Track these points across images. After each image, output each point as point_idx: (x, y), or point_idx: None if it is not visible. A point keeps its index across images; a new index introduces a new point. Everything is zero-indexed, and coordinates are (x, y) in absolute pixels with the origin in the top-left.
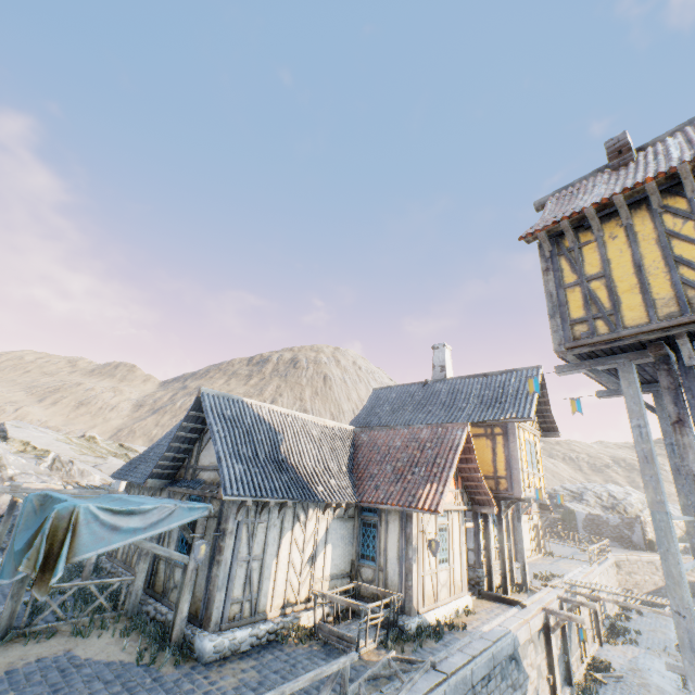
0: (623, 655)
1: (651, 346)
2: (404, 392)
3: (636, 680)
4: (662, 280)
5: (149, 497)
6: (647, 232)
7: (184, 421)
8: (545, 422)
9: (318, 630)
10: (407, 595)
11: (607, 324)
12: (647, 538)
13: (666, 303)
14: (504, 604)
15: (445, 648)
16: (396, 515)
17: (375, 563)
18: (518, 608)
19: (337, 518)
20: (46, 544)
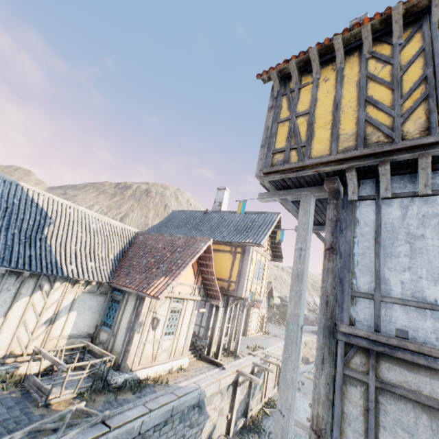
0: None
1: (327, 180)
2: (191, 215)
3: None
4: (351, 118)
5: None
6: (353, 76)
7: None
8: (276, 251)
9: (27, 379)
10: (125, 357)
11: (298, 154)
12: None
13: (347, 138)
14: (213, 365)
15: (136, 400)
16: (135, 296)
17: (111, 329)
18: (220, 369)
19: (88, 292)
20: None
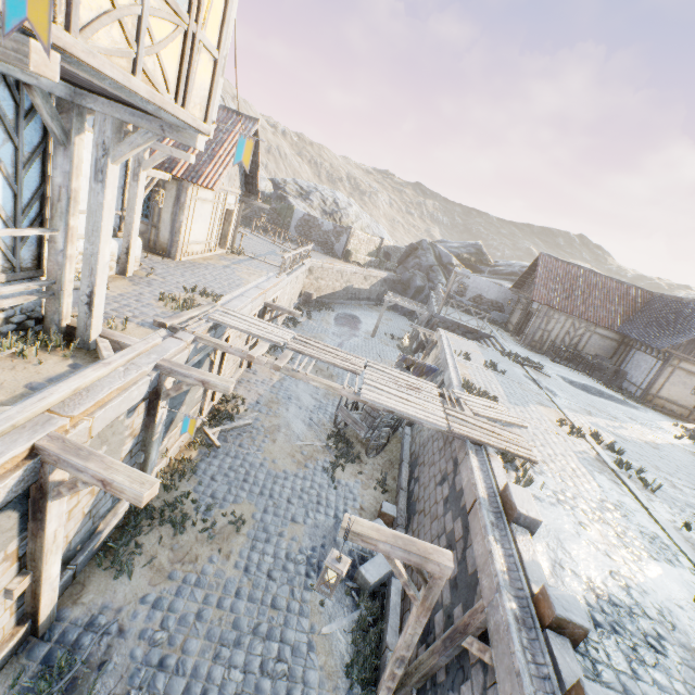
0: (270, 379)
1: None
2: None
3: (268, 423)
4: None
5: None
6: None
7: None
8: None
9: None
10: None
11: None
12: (348, 249)
13: None
14: None
15: None
16: None
17: None
18: None
19: None
20: None
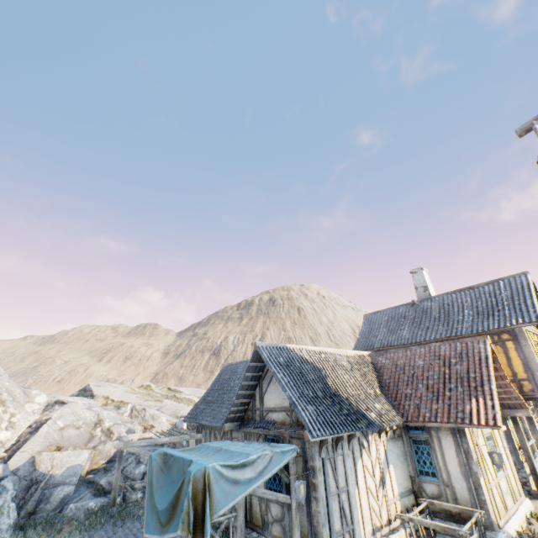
0: None
1: None
2: (395, 314)
3: None
4: None
5: (239, 444)
6: None
7: (246, 372)
8: None
9: None
10: (483, 510)
11: None
12: None
13: None
14: None
15: None
16: (447, 431)
17: (436, 478)
18: None
19: (389, 439)
20: (191, 506)
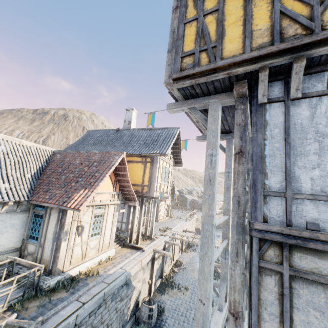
0: (189, 256)
1: (237, 85)
2: (105, 134)
3: (190, 268)
4: (265, 11)
5: None
6: None
7: None
8: (177, 159)
9: None
10: (55, 262)
11: (209, 55)
12: None
13: (262, 34)
14: (135, 249)
15: (70, 297)
16: (57, 210)
17: (38, 241)
18: (141, 252)
19: (7, 212)
20: None
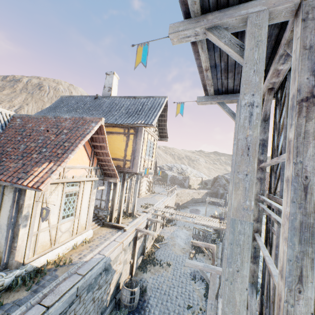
0: (170, 231)
1: None
2: (81, 101)
3: (172, 243)
4: None
5: None
6: None
7: None
8: (162, 132)
9: None
10: (12, 254)
11: None
12: (189, 184)
13: None
14: (115, 229)
15: (31, 297)
16: (12, 188)
17: None
18: (122, 231)
19: None
20: None
